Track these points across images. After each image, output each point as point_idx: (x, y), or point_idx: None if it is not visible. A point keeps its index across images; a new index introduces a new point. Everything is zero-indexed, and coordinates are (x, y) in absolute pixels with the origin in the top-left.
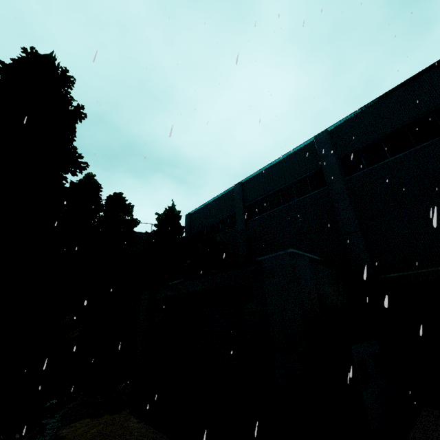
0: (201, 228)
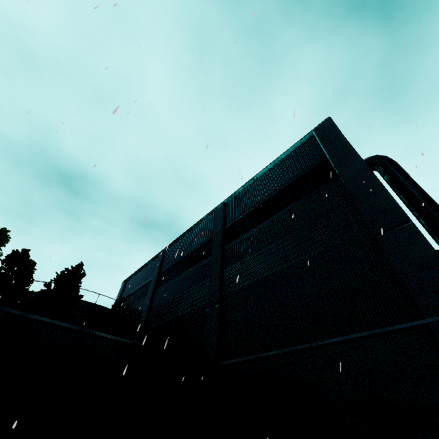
0: (128, 296)
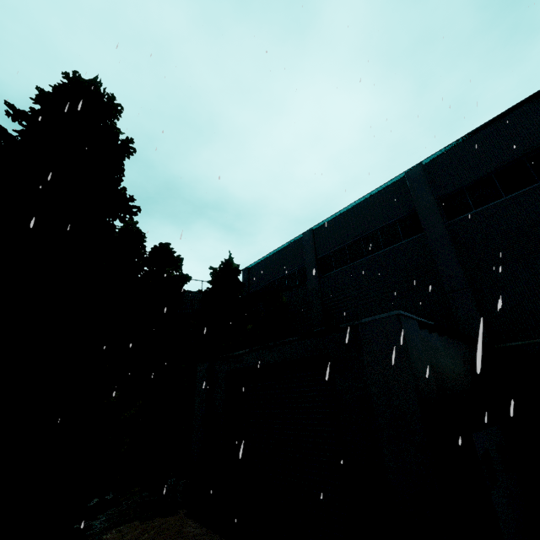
0: (262, 286)
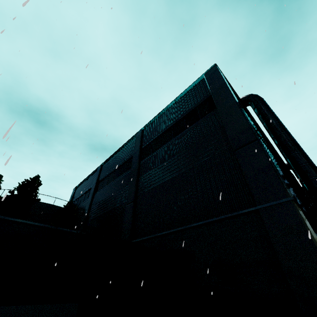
0: (77, 199)
